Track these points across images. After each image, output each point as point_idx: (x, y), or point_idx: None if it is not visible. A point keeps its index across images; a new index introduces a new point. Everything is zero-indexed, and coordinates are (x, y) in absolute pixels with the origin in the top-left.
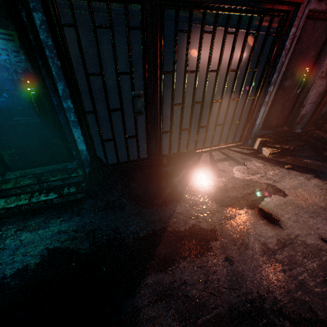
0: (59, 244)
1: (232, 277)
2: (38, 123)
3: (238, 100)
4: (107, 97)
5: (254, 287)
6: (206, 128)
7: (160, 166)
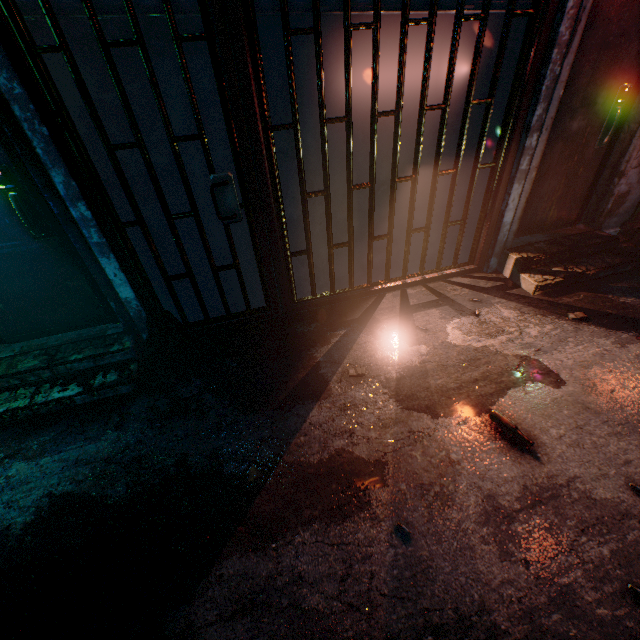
0: (72, 486)
1: (404, 571)
2: (35, 251)
3: (455, 173)
4: (160, 191)
5: (449, 597)
6: (387, 239)
7: (293, 324)
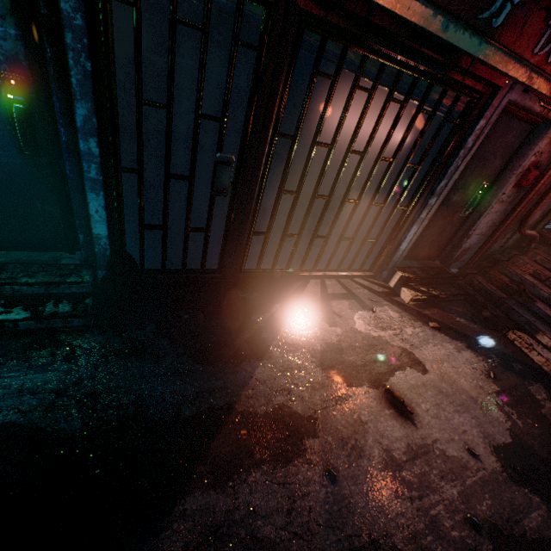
0: (17, 416)
1: (333, 506)
2: (15, 166)
3: (383, 207)
4: (169, 152)
5: (364, 525)
6: (325, 240)
7: (238, 289)
